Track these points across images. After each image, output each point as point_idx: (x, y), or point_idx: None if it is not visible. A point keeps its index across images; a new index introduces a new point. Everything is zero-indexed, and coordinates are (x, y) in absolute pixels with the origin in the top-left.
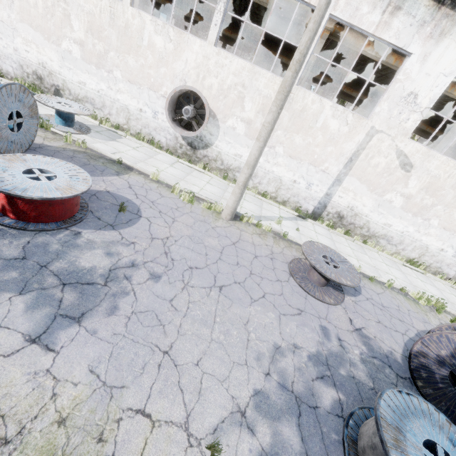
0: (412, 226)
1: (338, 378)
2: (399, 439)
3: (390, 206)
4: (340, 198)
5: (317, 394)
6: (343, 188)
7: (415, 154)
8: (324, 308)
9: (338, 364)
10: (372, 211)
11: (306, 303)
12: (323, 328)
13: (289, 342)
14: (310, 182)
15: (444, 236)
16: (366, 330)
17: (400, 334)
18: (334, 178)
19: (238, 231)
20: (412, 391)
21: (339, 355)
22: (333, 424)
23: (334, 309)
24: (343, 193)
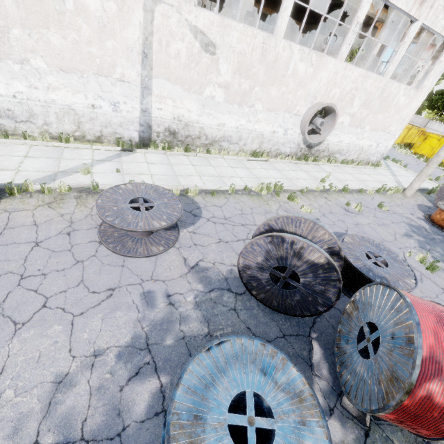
0: (242, 118)
1: (162, 355)
2: (195, 438)
3: (215, 102)
4: (160, 111)
5: (126, 407)
6: (157, 97)
7: (211, 29)
8: (150, 265)
9: (164, 333)
10: (201, 114)
11: (123, 272)
12: (145, 295)
13: (86, 354)
14: (113, 100)
15: (272, 118)
16: (204, 261)
17: (242, 242)
18: (139, 86)
19: (3, 215)
20: (250, 303)
21: (166, 319)
22: (147, 435)
23: (165, 257)
24: (160, 103)
